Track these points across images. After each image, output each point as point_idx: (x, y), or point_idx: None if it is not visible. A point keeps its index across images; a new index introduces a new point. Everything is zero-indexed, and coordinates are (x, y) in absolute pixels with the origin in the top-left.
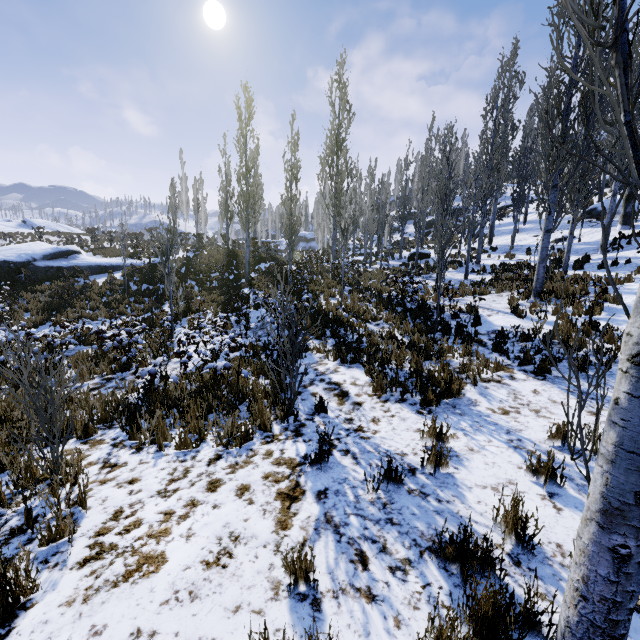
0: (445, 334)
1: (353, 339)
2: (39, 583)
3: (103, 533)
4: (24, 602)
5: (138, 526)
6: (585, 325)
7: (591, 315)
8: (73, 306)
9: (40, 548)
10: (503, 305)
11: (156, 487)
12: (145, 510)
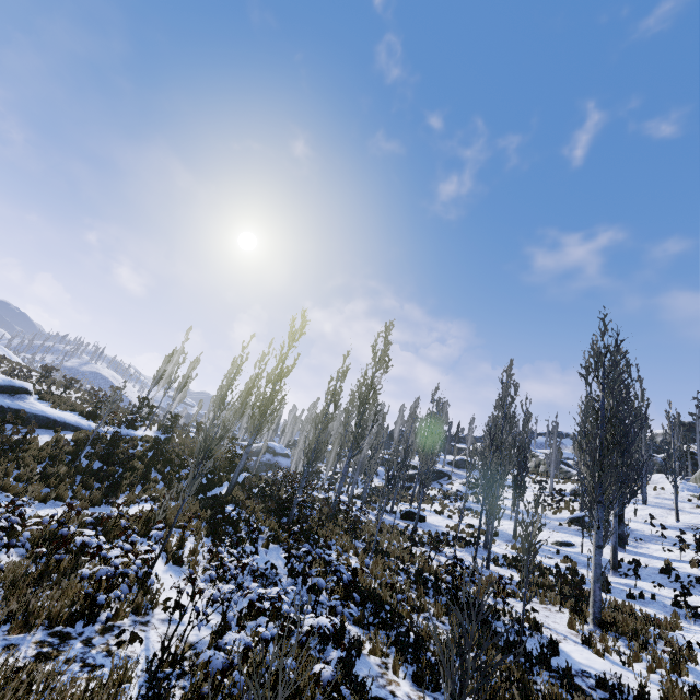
0: (534, 664)
1: (409, 638)
2: None
3: None
4: None
5: None
6: (695, 693)
7: (679, 674)
8: None
9: None
10: (563, 626)
11: None
12: None
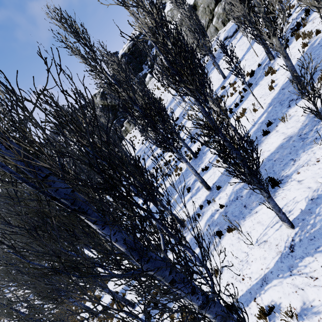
0: None
1: None
2: None
3: None
4: None
5: None
6: None
7: None
8: None
9: None
10: None
11: None
12: None
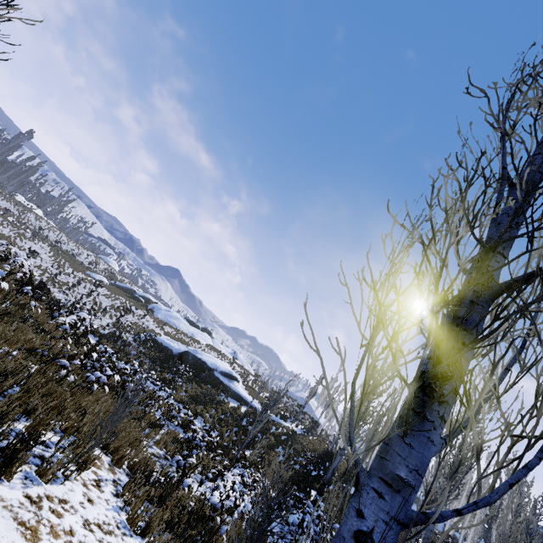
0: None
1: None
2: (13, 480)
3: (49, 498)
4: (2, 478)
5: (58, 516)
6: None
7: None
8: (205, 406)
9: (34, 472)
10: None
11: (90, 516)
12: (71, 516)
